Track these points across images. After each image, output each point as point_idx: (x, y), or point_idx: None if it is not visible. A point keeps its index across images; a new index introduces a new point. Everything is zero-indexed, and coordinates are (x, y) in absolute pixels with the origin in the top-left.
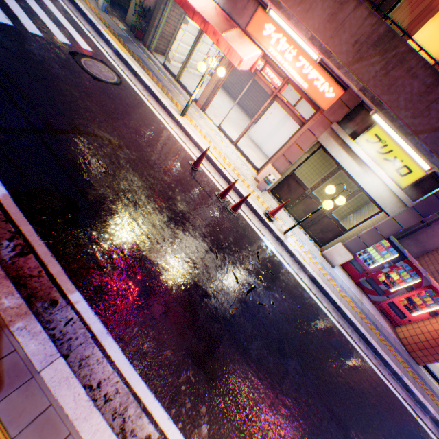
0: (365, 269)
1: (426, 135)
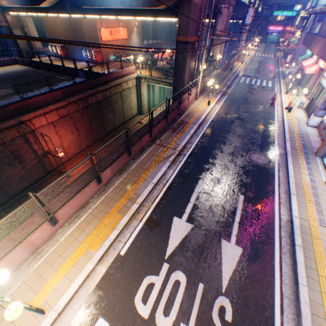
0: (323, 124)
1: (325, 57)
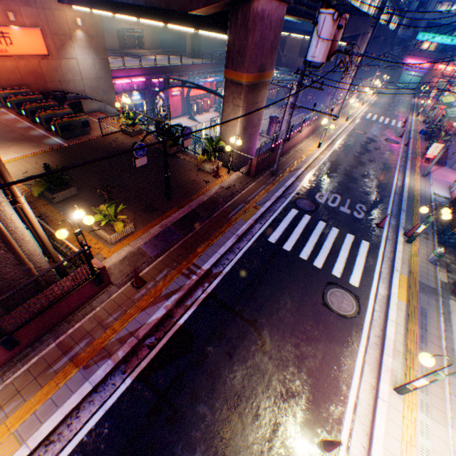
0: None
1: None
